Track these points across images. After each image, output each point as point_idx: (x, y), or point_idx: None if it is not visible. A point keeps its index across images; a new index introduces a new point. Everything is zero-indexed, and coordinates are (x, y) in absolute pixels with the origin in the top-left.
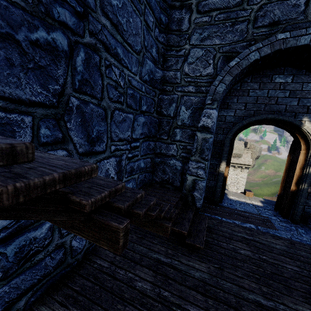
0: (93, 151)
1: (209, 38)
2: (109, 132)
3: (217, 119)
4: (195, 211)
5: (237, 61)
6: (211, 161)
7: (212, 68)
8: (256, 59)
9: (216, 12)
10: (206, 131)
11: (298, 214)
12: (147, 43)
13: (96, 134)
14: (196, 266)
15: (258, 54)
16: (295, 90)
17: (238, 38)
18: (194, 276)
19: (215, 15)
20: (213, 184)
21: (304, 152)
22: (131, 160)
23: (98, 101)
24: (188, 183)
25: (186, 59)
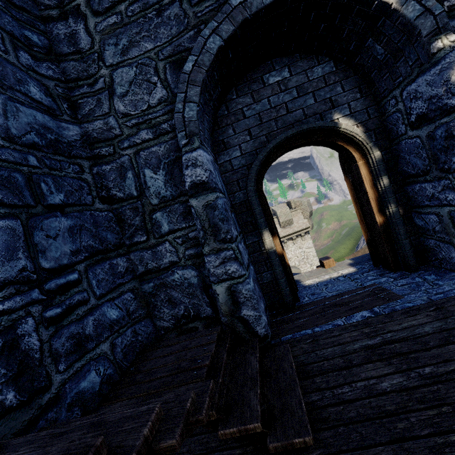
0: None
1: (133, 46)
2: None
3: (220, 172)
4: (262, 346)
5: (194, 61)
6: (246, 241)
7: (162, 88)
8: (219, 46)
9: (124, 5)
10: (203, 191)
11: (409, 255)
12: None
13: None
14: None
15: (218, 37)
16: (302, 84)
17: (177, 29)
18: None
19: (125, 9)
20: (269, 277)
21: (362, 162)
22: (66, 319)
23: None
24: (222, 301)
25: (112, 92)
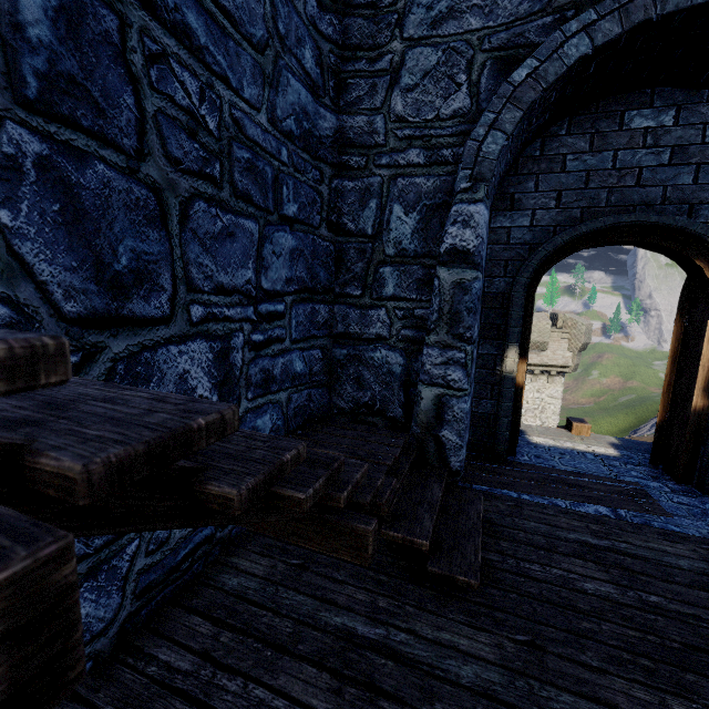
0: (124, 316)
1: (452, 17)
2: (178, 264)
3: (488, 239)
4: (447, 481)
5: (533, 68)
6: (479, 348)
7: (466, 95)
8: (583, 54)
9: None
10: (462, 262)
11: None
12: (285, 28)
13: (132, 264)
14: (461, 643)
15: (587, 40)
16: (686, 145)
17: (530, 7)
18: (457, 678)
19: None
20: (488, 408)
21: None
22: (264, 350)
23: (127, 159)
24: (424, 408)
25: (396, 79)
